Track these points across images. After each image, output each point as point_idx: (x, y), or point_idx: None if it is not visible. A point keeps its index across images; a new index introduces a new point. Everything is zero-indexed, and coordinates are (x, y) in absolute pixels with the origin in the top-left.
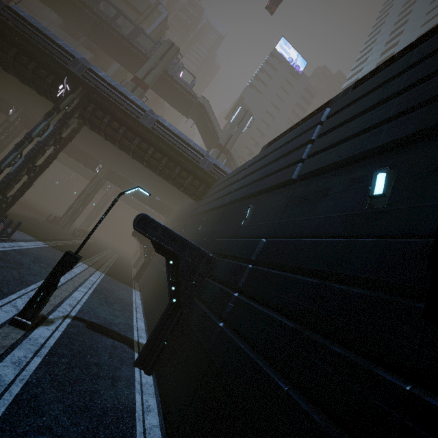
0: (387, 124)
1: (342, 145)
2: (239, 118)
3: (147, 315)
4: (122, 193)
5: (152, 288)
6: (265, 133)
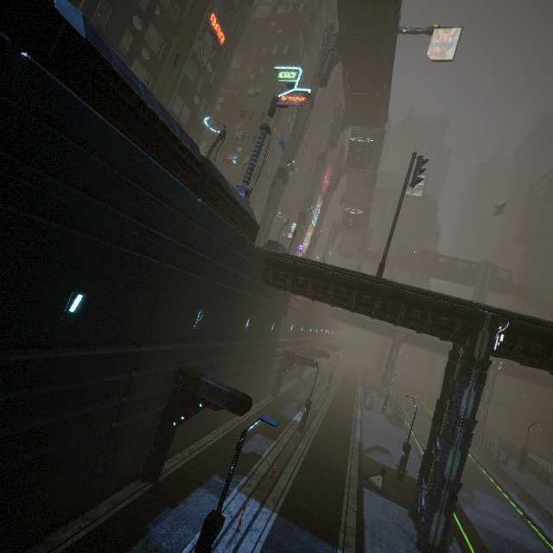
0: None
1: None
2: None
3: None
4: None
5: None
6: None
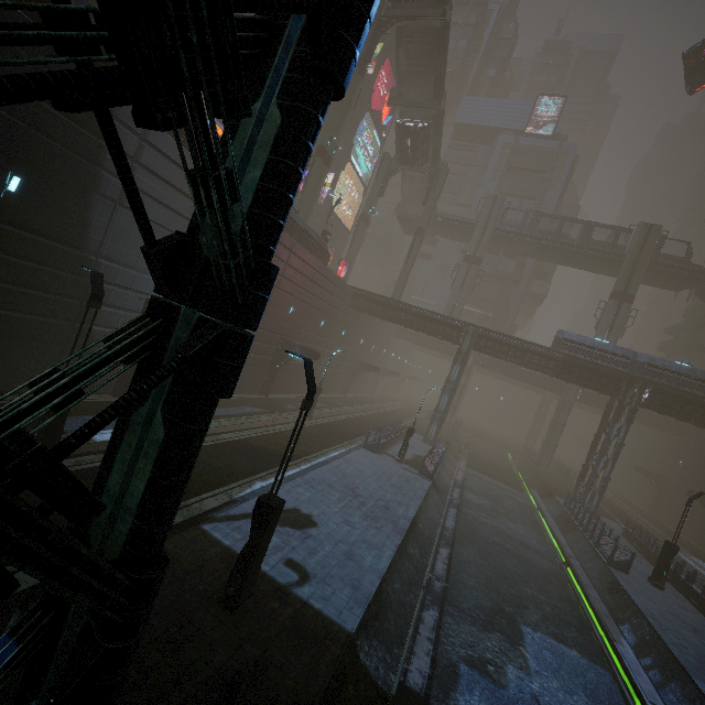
0: None
1: None
2: None
3: None
4: None
5: None
6: None
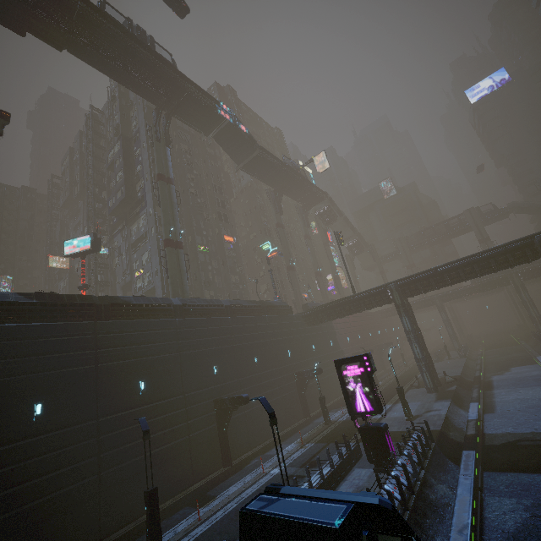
0: None
1: None
2: None
3: None
4: None
5: None
6: None
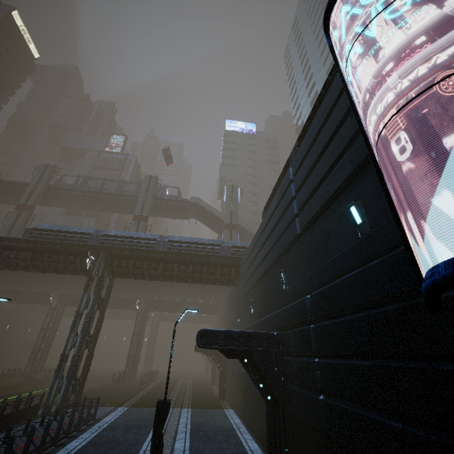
0: (333, 170)
1: (315, 194)
2: (229, 195)
3: (253, 431)
4: (176, 322)
5: (243, 397)
6: (257, 190)
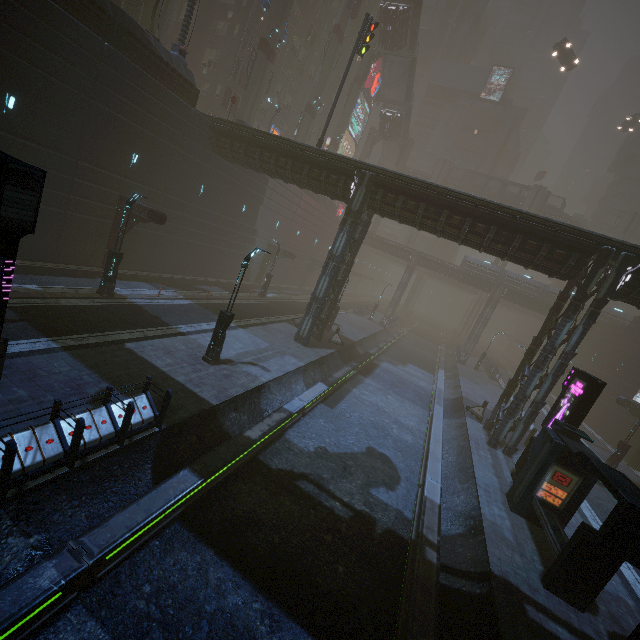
0: None
1: None
2: (624, 226)
3: None
4: None
5: (560, 389)
6: None
